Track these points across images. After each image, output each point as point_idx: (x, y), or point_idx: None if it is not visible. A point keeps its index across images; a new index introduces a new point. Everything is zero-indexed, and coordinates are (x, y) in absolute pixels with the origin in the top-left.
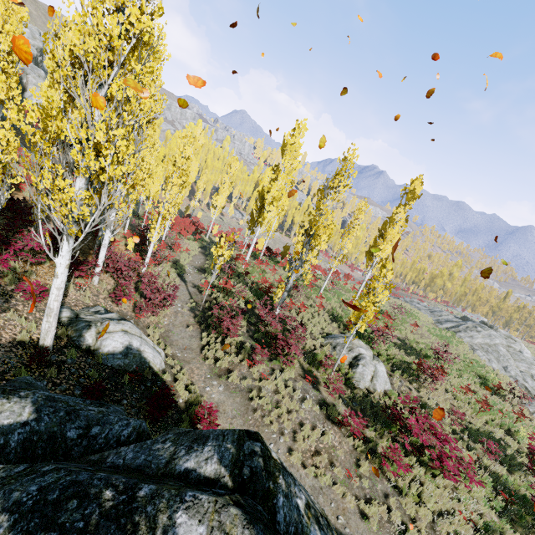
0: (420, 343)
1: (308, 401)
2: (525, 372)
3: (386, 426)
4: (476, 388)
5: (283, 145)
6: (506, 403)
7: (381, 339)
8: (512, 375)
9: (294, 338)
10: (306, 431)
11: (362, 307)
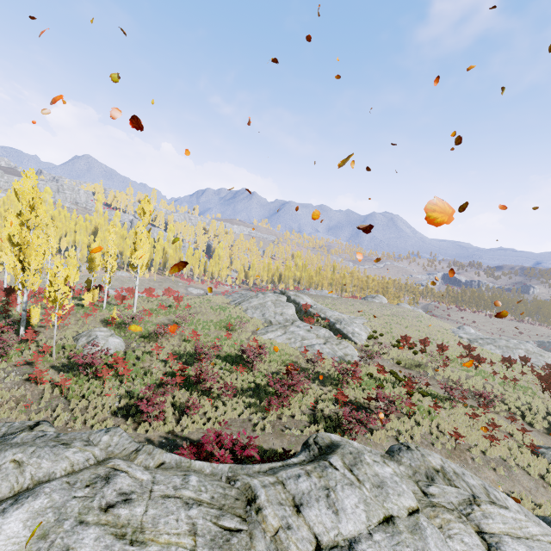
0: (188, 317)
1: (11, 376)
2: (279, 312)
3: (85, 370)
4: (217, 331)
5: (16, 193)
6: (233, 333)
7: (129, 322)
8: (265, 317)
9: (5, 338)
10: (1, 394)
11: (51, 297)
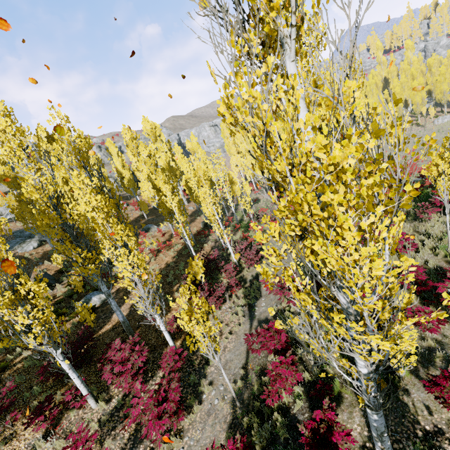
0: None
1: None
2: None
3: None
4: None
5: None
6: None
7: None
8: None
9: None
10: None
11: None
